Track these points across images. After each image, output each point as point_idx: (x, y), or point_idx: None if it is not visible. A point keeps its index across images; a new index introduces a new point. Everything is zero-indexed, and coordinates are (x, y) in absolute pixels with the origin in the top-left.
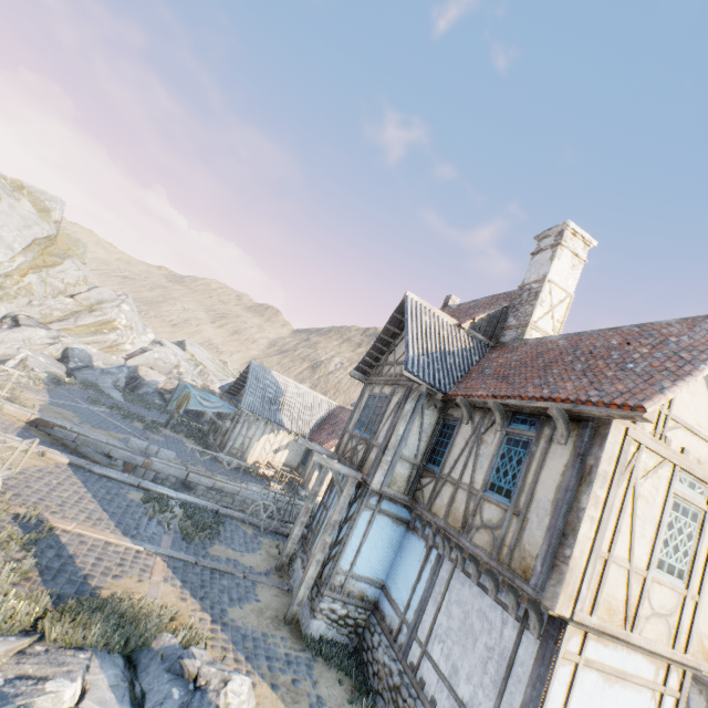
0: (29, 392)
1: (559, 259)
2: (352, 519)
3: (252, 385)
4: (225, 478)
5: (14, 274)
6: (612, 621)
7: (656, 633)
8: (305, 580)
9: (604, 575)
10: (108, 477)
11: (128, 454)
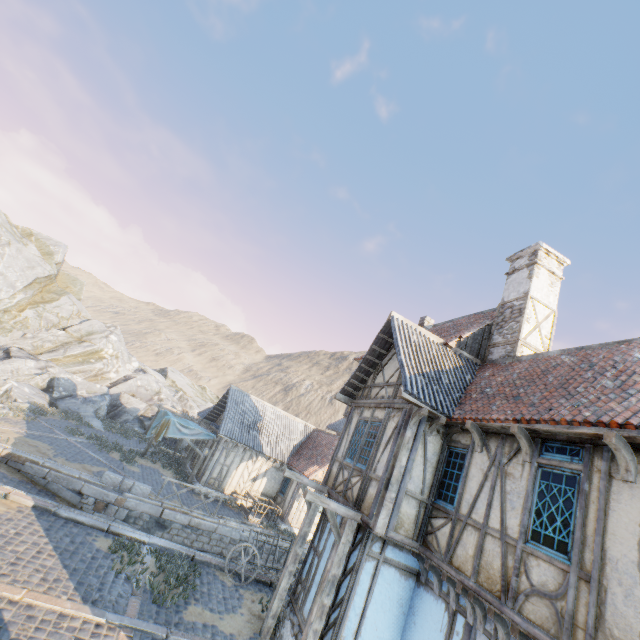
0: (6, 424)
1: (537, 277)
2: (353, 572)
3: (231, 410)
4: (201, 513)
5: (13, 310)
6: None
7: None
8: None
9: None
10: (75, 521)
11: (101, 489)
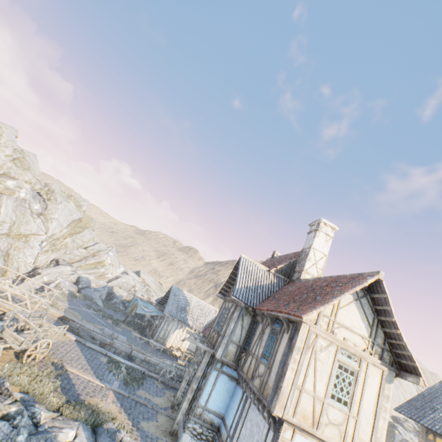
0: (60, 301)
1: (318, 237)
2: (207, 375)
3: (172, 299)
4: (151, 354)
5: (61, 238)
6: (305, 422)
7: (332, 434)
8: (181, 409)
9: (299, 398)
10: (92, 348)
11: (103, 337)
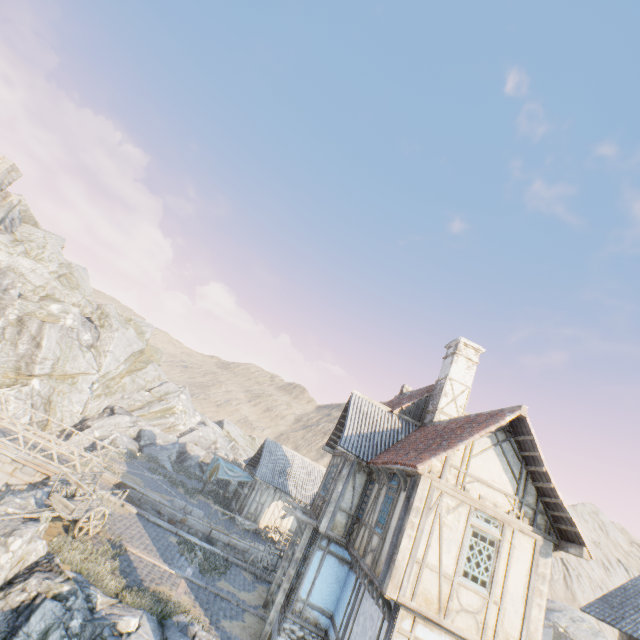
0: (116, 463)
1: (456, 363)
2: (309, 556)
3: (266, 458)
4: (238, 536)
5: (117, 377)
6: (429, 608)
7: (466, 624)
8: (275, 604)
9: (420, 574)
10: (159, 524)
11: (172, 511)
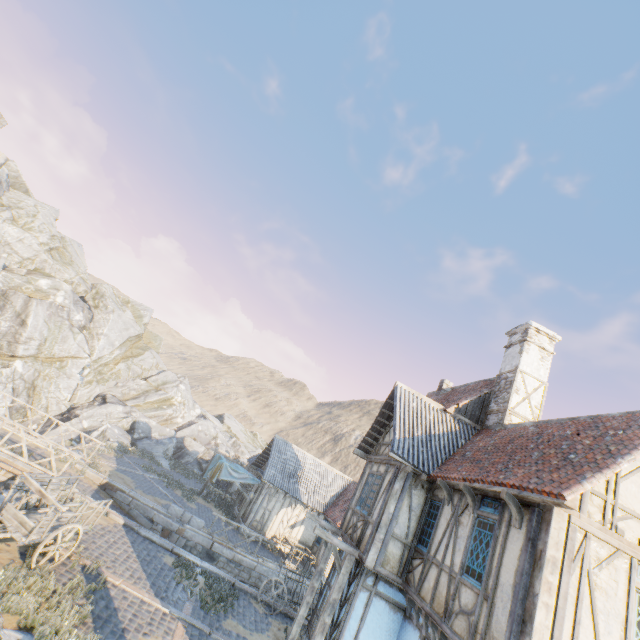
0: (104, 458)
1: (527, 352)
2: (350, 599)
3: (275, 458)
4: (244, 550)
5: (111, 363)
6: None
7: None
8: None
9: None
10: (150, 539)
11: (167, 519)
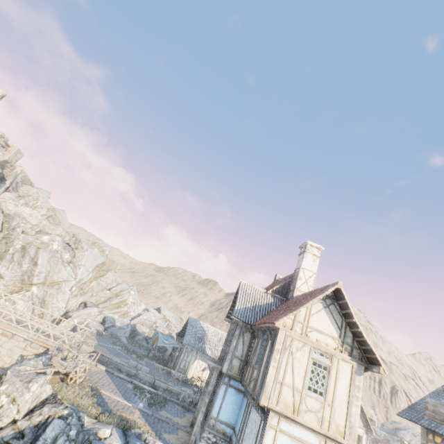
0: (90, 339)
1: (306, 258)
2: (217, 389)
3: (189, 330)
4: (173, 383)
5: (87, 282)
6: (287, 410)
7: (311, 419)
8: (197, 421)
9: (281, 390)
10: (120, 377)
11: (128, 368)
